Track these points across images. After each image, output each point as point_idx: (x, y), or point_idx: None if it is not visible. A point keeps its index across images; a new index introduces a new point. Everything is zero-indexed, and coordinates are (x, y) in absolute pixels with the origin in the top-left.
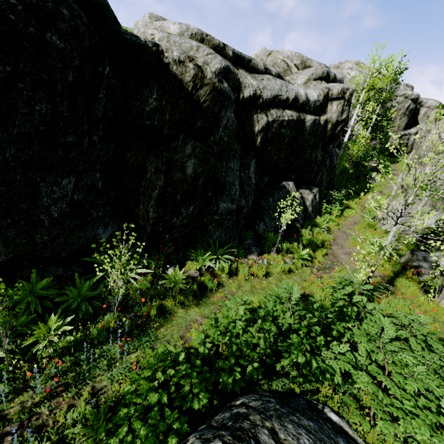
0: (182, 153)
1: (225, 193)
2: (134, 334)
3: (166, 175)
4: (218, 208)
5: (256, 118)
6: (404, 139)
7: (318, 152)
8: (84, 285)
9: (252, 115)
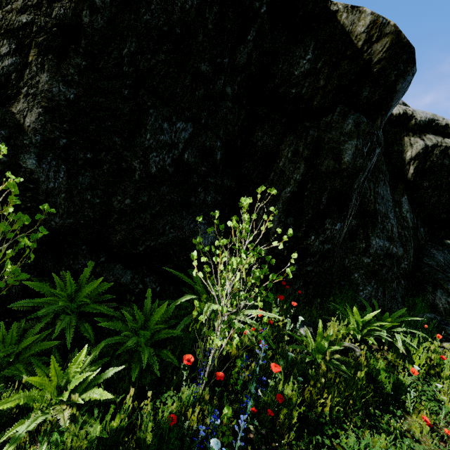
0: (339, 130)
1: (378, 226)
2: None
3: (308, 163)
4: (369, 245)
5: (407, 141)
6: None
7: None
8: (157, 309)
9: (401, 138)
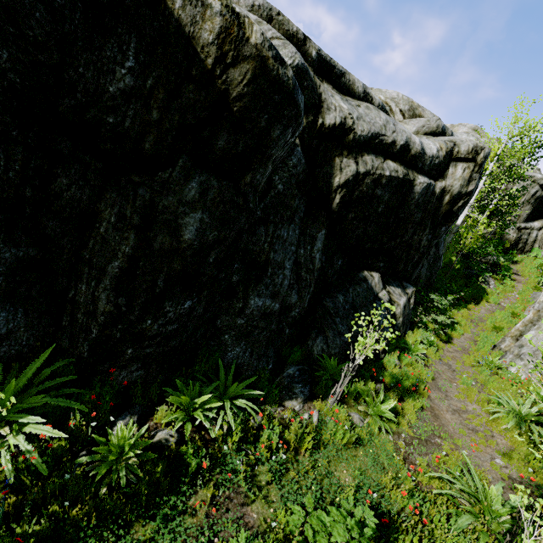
0: (178, 196)
1: (264, 281)
2: None
3: (140, 234)
4: (247, 305)
5: (338, 164)
6: (524, 234)
7: (424, 234)
8: None
9: (332, 157)
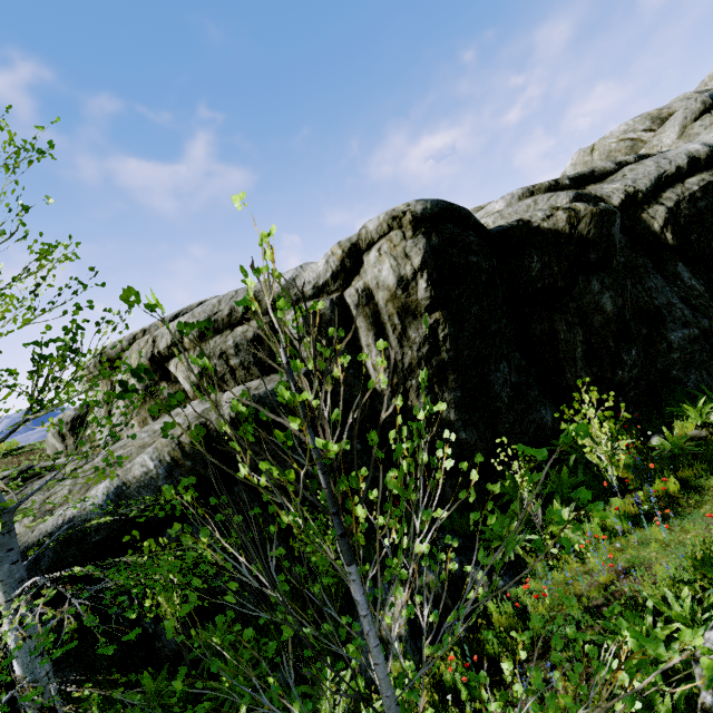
0: (590, 293)
1: (667, 320)
2: (666, 516)
3: (582, 326)
4: (670, 342)
5: (647, 217)
6: None
7: None
8: (561, 472)
9: (638, 217)
